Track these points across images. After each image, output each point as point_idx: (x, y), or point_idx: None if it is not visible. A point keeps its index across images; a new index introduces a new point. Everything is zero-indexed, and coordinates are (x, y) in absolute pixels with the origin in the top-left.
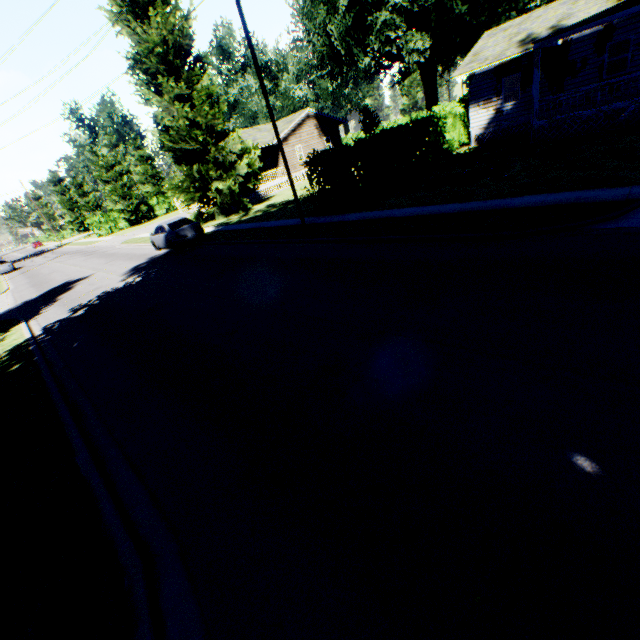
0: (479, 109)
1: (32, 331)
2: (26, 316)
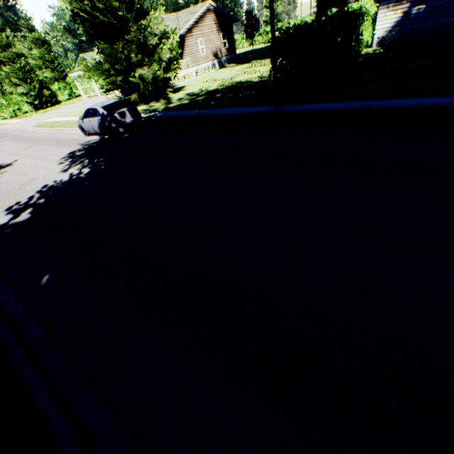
0: (388, 11)
1: None
2: None
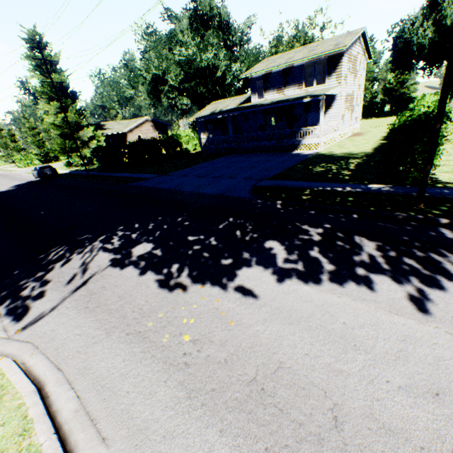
0: (202, 135)
1: None
2: None
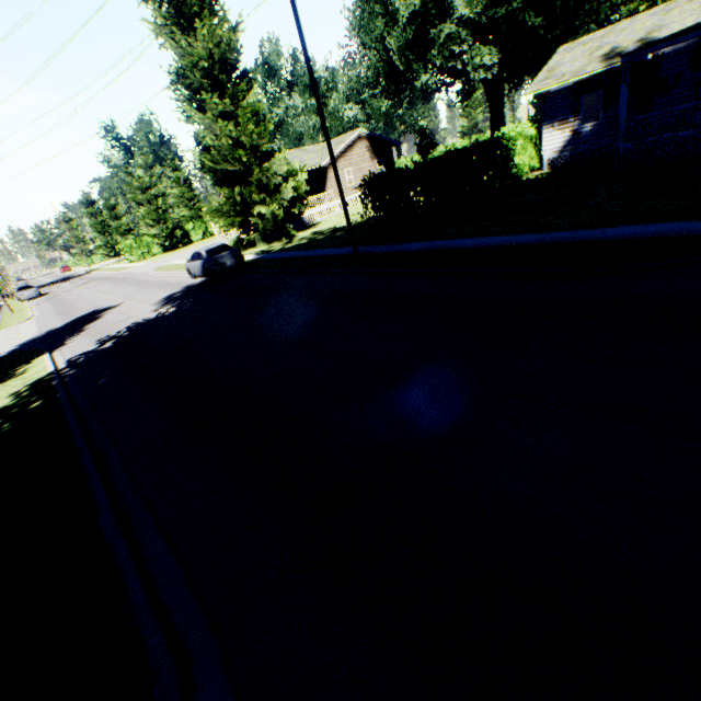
0: (553, 130)
1: (56, 363)
2: (50, 346)
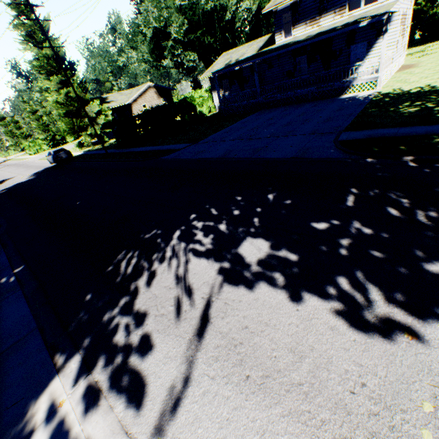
0: (216, 94)
1: None
2: None
